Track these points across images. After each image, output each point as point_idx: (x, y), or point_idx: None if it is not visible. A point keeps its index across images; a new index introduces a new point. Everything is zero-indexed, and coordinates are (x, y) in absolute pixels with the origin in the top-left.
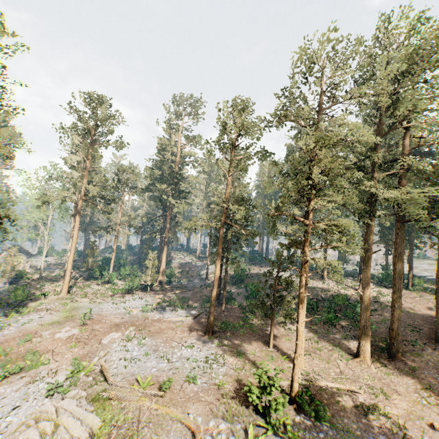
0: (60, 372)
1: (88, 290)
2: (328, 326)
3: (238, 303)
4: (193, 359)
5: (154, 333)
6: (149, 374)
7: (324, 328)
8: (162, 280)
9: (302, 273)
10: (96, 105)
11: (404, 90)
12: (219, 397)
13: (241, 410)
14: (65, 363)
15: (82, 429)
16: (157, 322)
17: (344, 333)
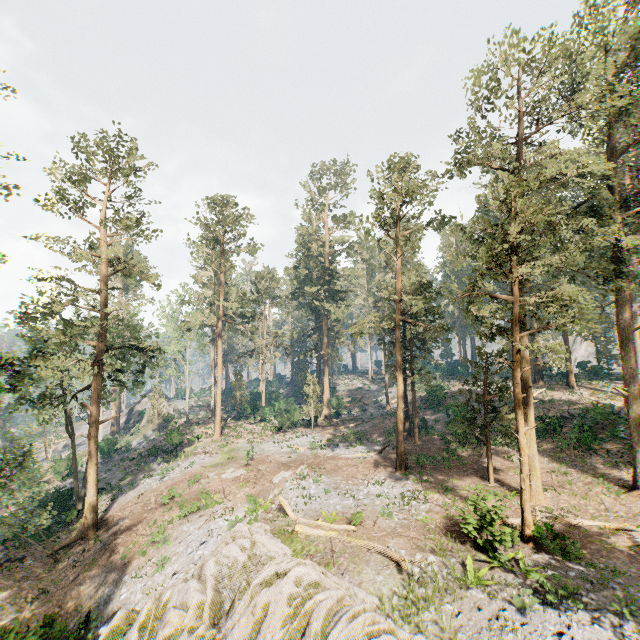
0: (237, 510)
1: (242, 430)
2: (583, 451)
3: (437, 432)
4: (385, 496)
5: (330, 470)
6: (334, 510)
7: (575, 455)
8: (328, 413)
9: (512, 367)
10: (222, 207)
11: (637, 87)
12: (424, 533)
13: (455, 546)
14: (239, 502)
15: (278, 547)
16: (331, 459)
17: (611, 460)
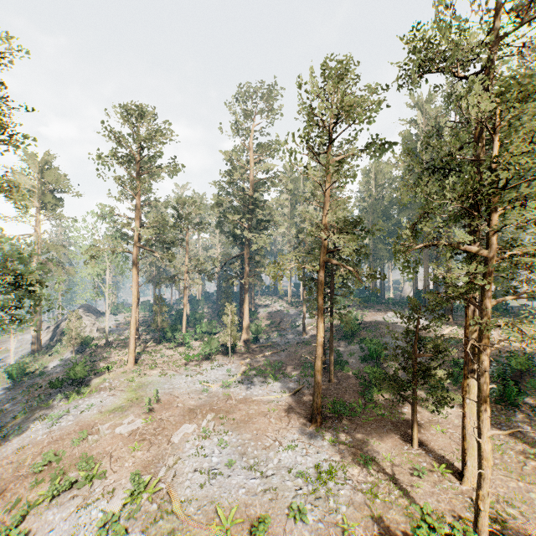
0: (118, 492)
1: (159, 357)
2: (505, 406)
3: (352, 368)
4: (298, 471)
5: (240, 422)
6: (235, 499)
7: (497, 410)
8: (247, 338)
9: (481, 347)
10: (136, 121)
11: None
12: None
13: None
14: (125, 476)
15: None
16: (243, 403)
17: None
